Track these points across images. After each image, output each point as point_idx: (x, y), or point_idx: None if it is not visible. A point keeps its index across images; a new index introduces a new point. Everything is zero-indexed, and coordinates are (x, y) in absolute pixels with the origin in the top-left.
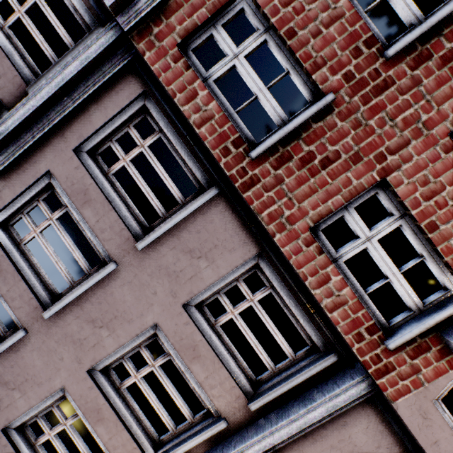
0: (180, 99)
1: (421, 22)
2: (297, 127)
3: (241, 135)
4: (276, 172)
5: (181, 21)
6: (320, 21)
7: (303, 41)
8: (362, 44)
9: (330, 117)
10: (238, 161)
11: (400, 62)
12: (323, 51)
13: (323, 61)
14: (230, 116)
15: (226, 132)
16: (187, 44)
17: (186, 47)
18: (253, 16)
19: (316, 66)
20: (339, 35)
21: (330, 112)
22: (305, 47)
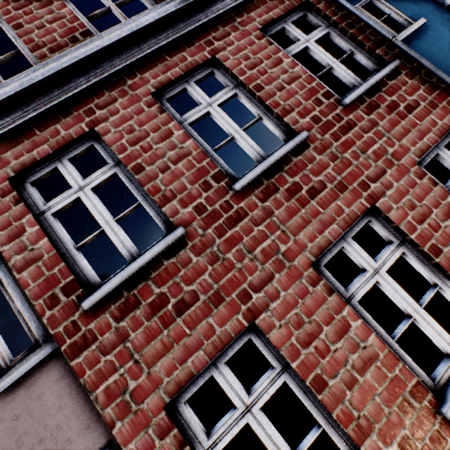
0: (1, 237)
1: (265, 159)
2: (144, 265)
3: (80, 276)
4: (119, 324)
5: (18, 156)
6: (168, 158)
7: (151, 175)
8: (210, 178)
9: (183, 252)
10: (69, 312)
11: (250, 194)
12: (172, 184)
13: (173, 194)
14: (68, 253)
15: (57, 274)
16: (26, 176)
17: (24, 179)
18: (104, 152)
19: (165, 198)
20: (188, 170)
21: (183, 246)
22: (154, 180)
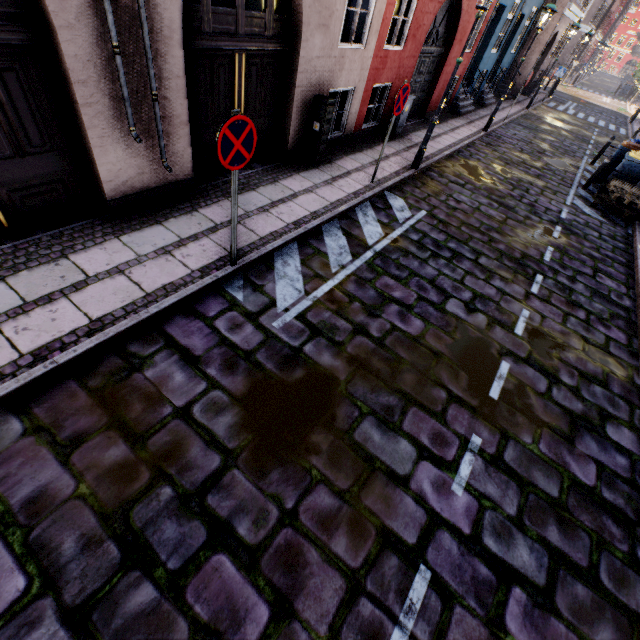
0: None
1: None
2: None
3: None
4: None
5: None
6: None
7: None
8: None
9: None
10: None
11: None
12: None
13: None
14: None
15: None
16: None
17: None
18: None
19: None
20: None
21: None
22: None
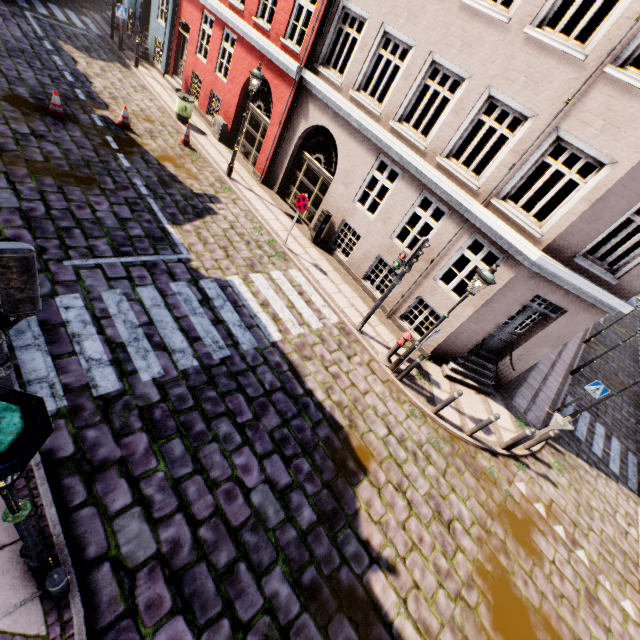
0: None
1: None
2: None
3: None
4: None
5: None
6: None
7: None
8: None
9: None
10: None
11: None
12: None
13: None
14: None
15: None
16: None
17: None
18: None
19: None
20: None
21: None
22: None
